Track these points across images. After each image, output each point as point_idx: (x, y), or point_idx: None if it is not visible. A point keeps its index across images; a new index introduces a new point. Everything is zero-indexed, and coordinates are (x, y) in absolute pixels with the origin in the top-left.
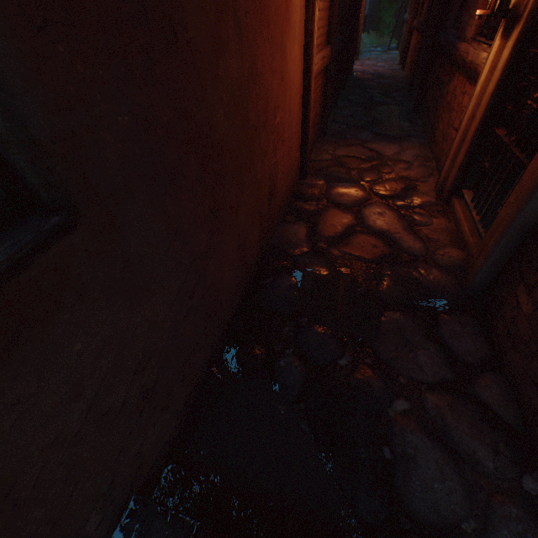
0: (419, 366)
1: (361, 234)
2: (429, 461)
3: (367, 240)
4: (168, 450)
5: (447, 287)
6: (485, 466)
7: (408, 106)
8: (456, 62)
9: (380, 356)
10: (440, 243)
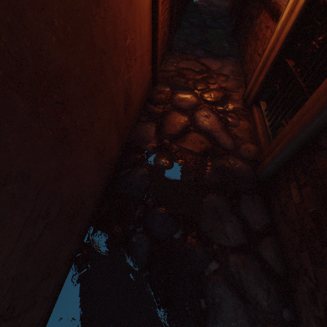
0: (226, 235)
1: (193, 133)
2: (229, 306)
3: (197, 138)
4: (42, 325)
5: (246, 174)
6: (262, 305)
7: (229, 31)
8: (264, 1)
9: (201, 229)
10: (243, 140)
